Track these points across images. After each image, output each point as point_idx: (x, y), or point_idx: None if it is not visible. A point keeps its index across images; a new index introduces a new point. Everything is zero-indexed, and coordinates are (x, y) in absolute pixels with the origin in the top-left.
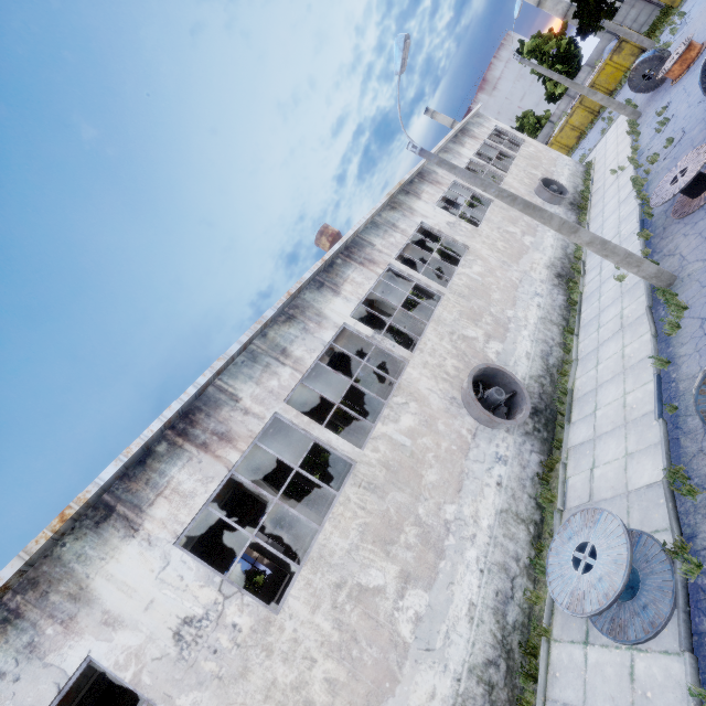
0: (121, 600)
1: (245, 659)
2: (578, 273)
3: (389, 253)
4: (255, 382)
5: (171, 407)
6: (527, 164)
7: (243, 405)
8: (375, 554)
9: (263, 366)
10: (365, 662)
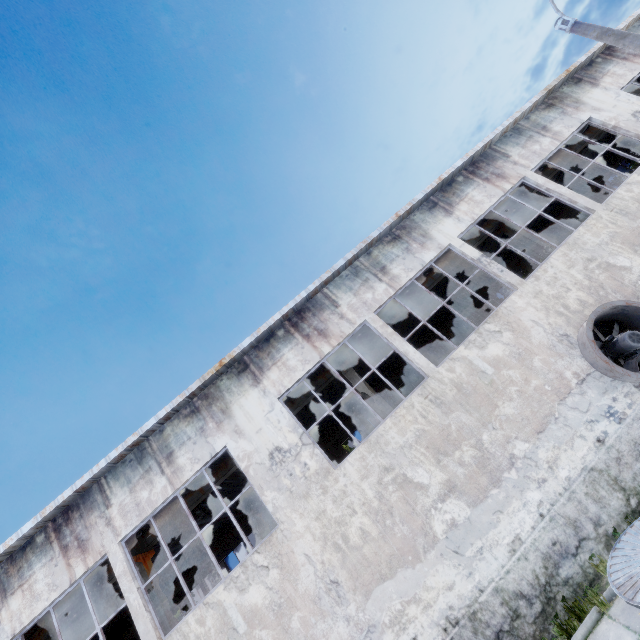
0: (245, 422)
1: (308, 488)
2: None
3: (527, 164)
4: (353, 293)
5: (288, 305)
6: None
7: (340, 311)
8: (426, 457)
9: (362, 281)
10: (395, 533)
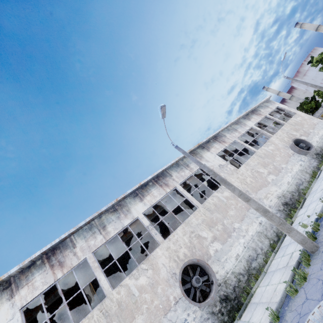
0: None
1: None
2: (299, 205)
3: (178, 180)
4: (85, 240)
5: (47, 246)
6: (291, 128)
7: (75, 250)
8: None
9: (92, 233)
10: None
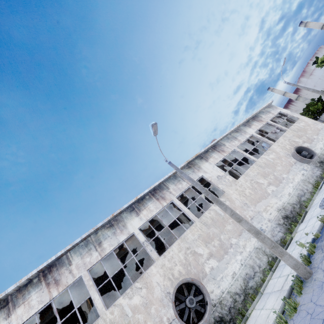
0: None
1: None
2: (299, 218)
3: (175, 193)
4: (81, 257)
5: (43, 264)
6: (293, 135)
7: (71, 267)
8: None
9: (88, 249)
10: None
